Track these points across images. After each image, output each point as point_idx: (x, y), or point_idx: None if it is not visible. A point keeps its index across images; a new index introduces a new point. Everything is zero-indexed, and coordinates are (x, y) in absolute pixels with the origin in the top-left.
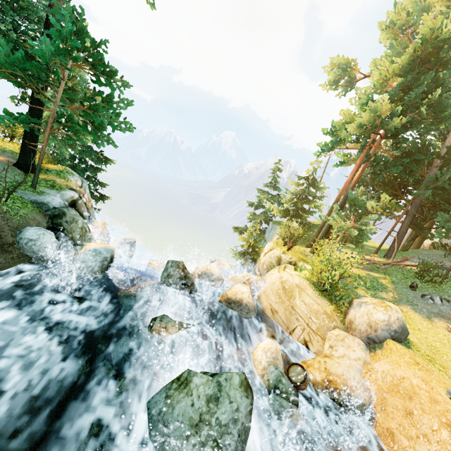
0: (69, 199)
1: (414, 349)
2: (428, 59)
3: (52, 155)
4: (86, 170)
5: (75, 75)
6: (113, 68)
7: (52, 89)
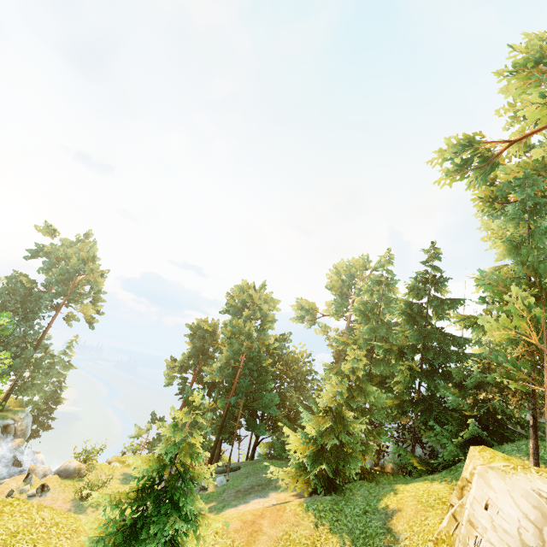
0: (5, 424)
1: (65, 480)
2: (203, 335)
3: (36, 402)
4: (45, 409)
5: (53, 361)
6: (48, 364)
7: (16, 377)
